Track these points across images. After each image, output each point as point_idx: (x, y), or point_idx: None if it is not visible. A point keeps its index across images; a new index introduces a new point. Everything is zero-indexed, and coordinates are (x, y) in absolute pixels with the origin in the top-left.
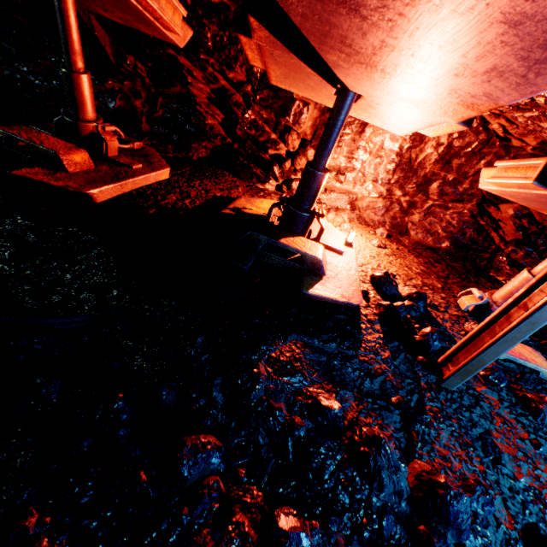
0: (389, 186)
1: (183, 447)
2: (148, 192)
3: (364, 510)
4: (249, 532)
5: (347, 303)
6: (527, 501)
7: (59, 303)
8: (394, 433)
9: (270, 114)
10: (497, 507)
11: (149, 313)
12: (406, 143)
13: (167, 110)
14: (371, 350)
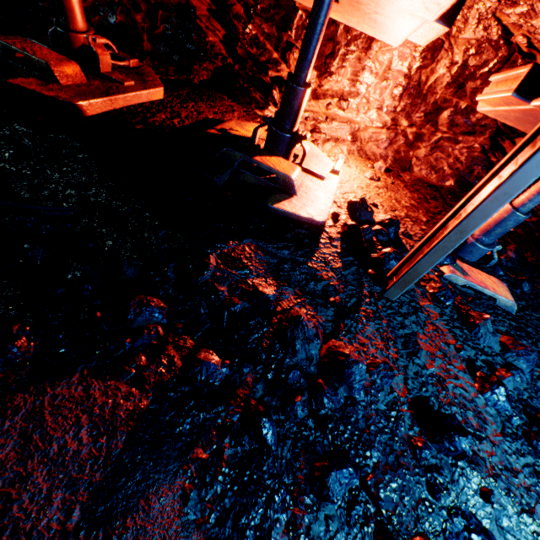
0: (394, 115)
1: (131, 300)
2: (138, 110)
3: (276, 365)
4: (177, 361)
5: (311, 220)
6: (428, 383)
7: (49, 197)
8: (323, 323)
9: (271, 29)
10: (397, 382)
11: (121, 209)
12: (415, 61)
13: (167, 26)
14: (323, 260)
